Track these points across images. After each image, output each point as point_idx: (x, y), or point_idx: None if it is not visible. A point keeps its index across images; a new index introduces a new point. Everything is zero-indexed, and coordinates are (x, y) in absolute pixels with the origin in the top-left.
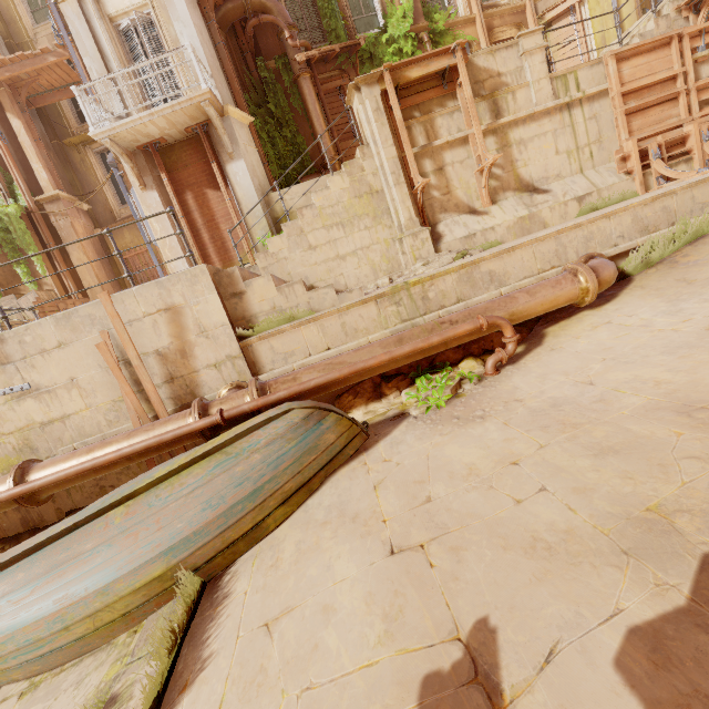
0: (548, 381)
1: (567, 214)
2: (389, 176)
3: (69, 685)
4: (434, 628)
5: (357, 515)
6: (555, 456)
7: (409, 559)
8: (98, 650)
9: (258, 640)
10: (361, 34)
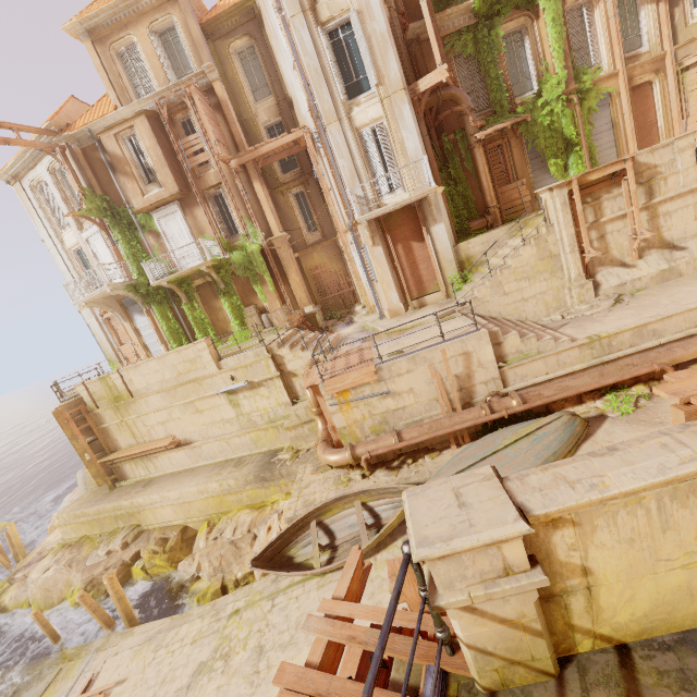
0: None
1: None
2: (567, 247)
3: None
4: None
5: None
6: None
7: None
8: None
9: None
10: (518, 98)
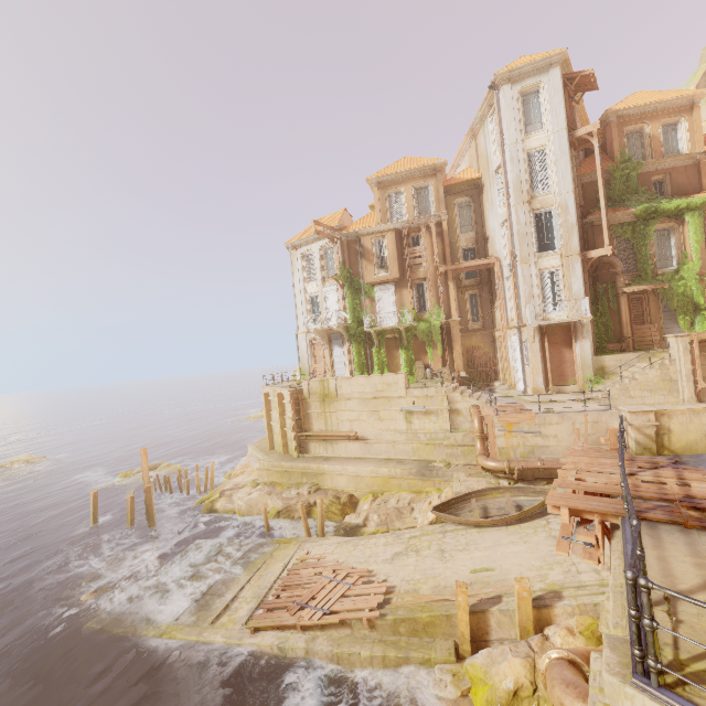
0: None
1: None
2: (684, 376)
3: None
4: None
5: None
6: None
7: None
8: None
9: None
10: (659, 270)
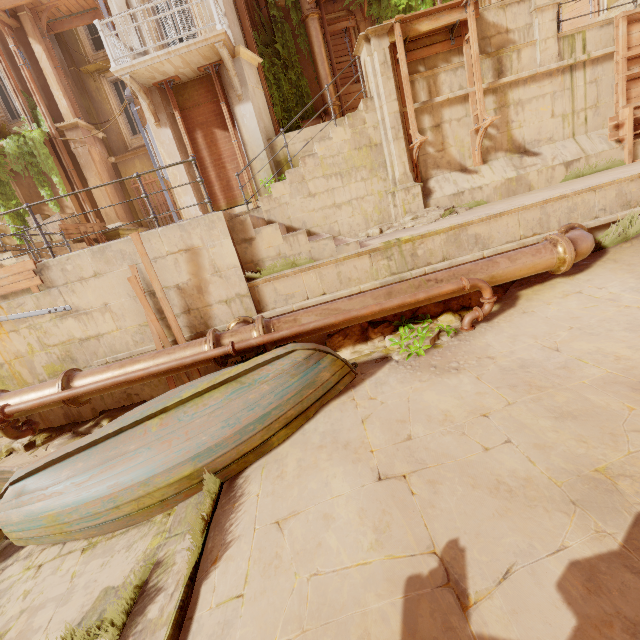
0: (518, 343)
1: (553, 178)
2: (389, 131)
3: (121, 547)
4: (415, 542)
5: (348, 443)
6: (521, 414)
7: (394, 486)
8: (140, 525)
9: (272, 534)
10: None
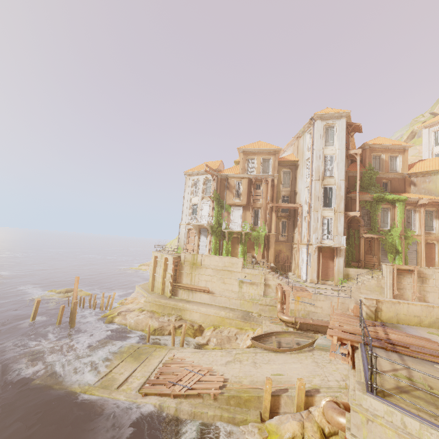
0: None
1: None
2: (388, 286)
3: None
4: None
5: None
6: None
7: None
8: None
9: None
10: (381, 228)
